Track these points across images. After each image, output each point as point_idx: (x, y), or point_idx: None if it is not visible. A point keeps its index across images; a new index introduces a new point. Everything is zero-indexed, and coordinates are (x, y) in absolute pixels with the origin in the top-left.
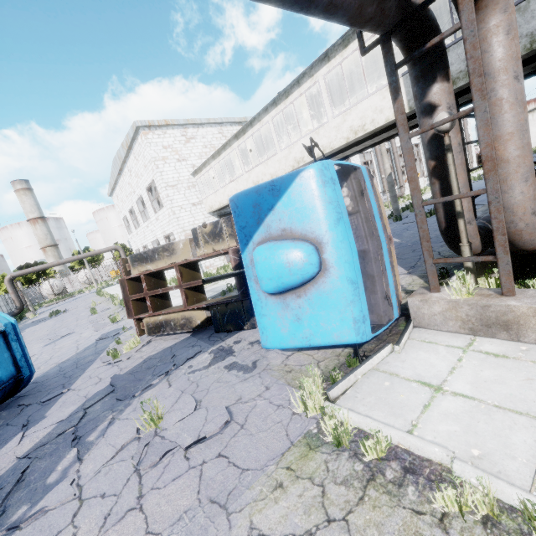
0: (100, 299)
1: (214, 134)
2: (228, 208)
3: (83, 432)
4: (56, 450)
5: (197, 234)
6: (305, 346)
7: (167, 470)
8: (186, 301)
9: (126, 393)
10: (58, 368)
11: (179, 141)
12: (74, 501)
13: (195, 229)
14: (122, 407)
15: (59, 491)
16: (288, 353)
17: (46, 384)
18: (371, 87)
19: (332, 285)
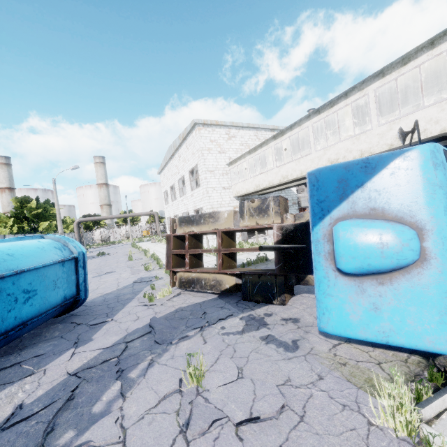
0: (135, 250)
1: (251, 136)
2: (250, 195)
3: (125, 366)
4: (102, 378)
5: (243, 207)
6: (379, 341)
7: (217, 445)
8: (221, 264)
9: (163, 337)
10: (103, 297)
11: (223, 138)
12: (119, 445)
13: (243, 203)
14: (160, 351)
15: (104, 426)
16: (333, 341)
17: (93, 310)
18: (413, 105)
19: (431, 278)
